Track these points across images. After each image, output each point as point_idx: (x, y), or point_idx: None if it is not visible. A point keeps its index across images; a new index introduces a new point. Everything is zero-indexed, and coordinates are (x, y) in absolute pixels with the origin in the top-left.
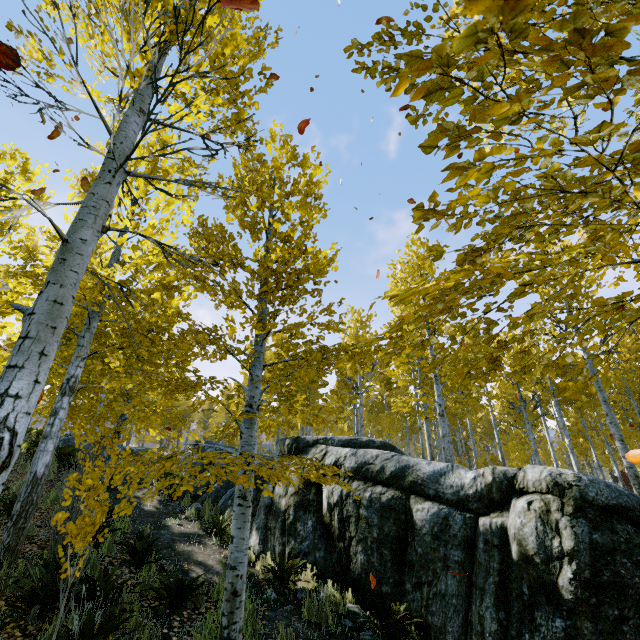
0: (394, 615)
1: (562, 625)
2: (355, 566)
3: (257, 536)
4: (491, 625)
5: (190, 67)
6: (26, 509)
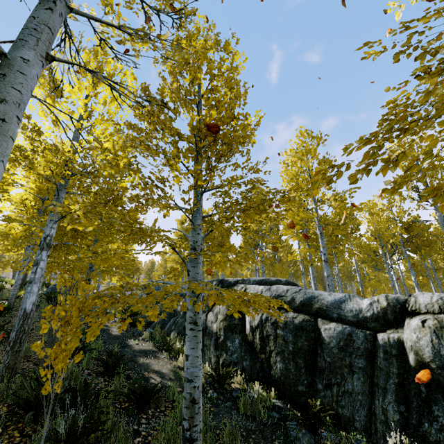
0: (312, 409)
1: None
2: (275, 372)
3: None
4: (394, 416)
5: None
6: (20, 337)
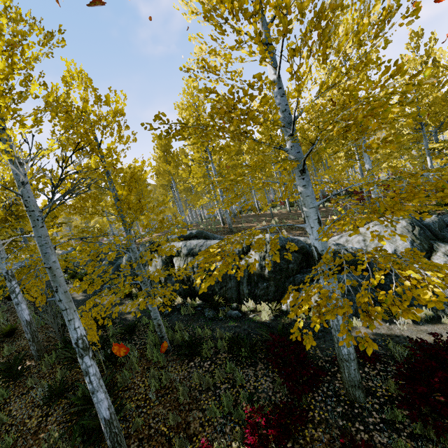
0: (215, 300)
1: (266, 284)
2: (197, 289)
3: None
4: (246, 291)
5: (68, 171)
6: (34, 334)
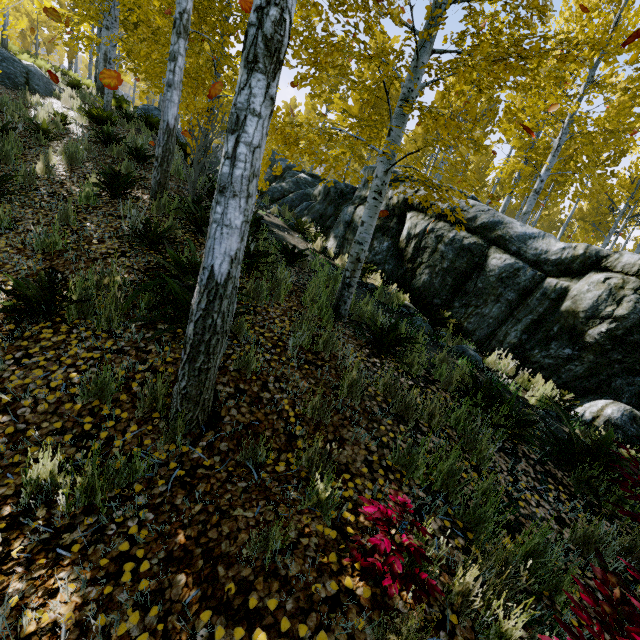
0: (442, 315)
1: (569, 353)
2: (417, 282)
3: (335, 242)
4: (512, 339)
5: None
6: (167, 155)
